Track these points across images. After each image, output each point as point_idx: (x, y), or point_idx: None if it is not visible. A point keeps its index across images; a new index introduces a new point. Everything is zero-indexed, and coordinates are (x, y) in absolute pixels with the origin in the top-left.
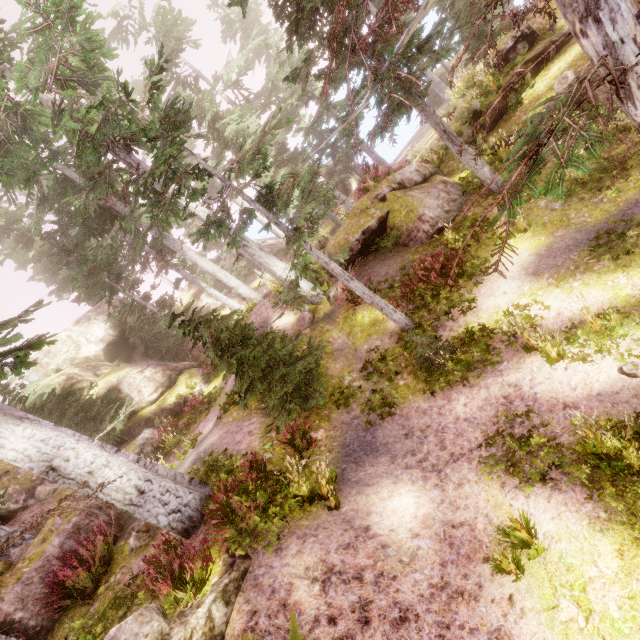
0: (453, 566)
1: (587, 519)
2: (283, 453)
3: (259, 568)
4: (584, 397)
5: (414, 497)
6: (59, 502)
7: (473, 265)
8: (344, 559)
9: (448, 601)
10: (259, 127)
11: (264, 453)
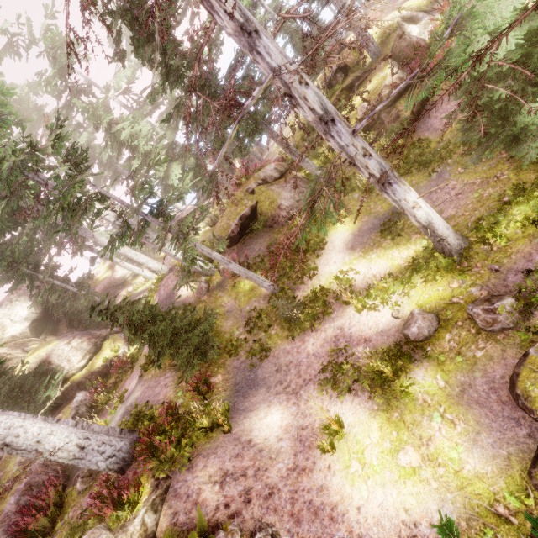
0: (301, 454)
1: (368, 411)
2: (191, 397)
3: (177, 483)
4: (374, 333)
5: (280, 414)
6: (23, 469)
7: (315, 242)
8: (234, 464)
9: (297, 476)
10: (151, 125)
11: (177, 400)
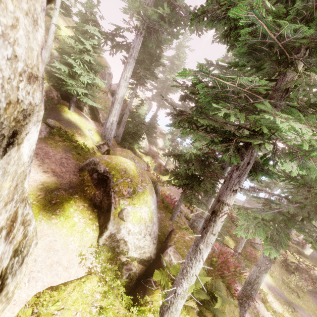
0: None
1: None
2: None
3: None
4: None
5: None
6: None
7: None
8: None
9: None
10: None
11: None
